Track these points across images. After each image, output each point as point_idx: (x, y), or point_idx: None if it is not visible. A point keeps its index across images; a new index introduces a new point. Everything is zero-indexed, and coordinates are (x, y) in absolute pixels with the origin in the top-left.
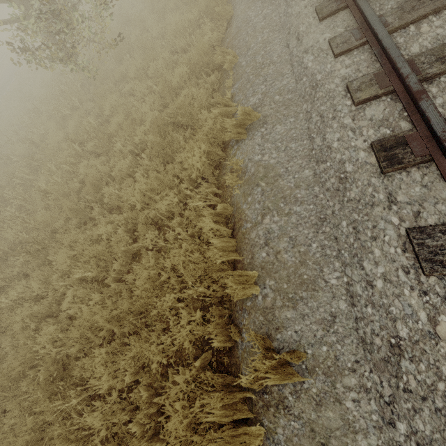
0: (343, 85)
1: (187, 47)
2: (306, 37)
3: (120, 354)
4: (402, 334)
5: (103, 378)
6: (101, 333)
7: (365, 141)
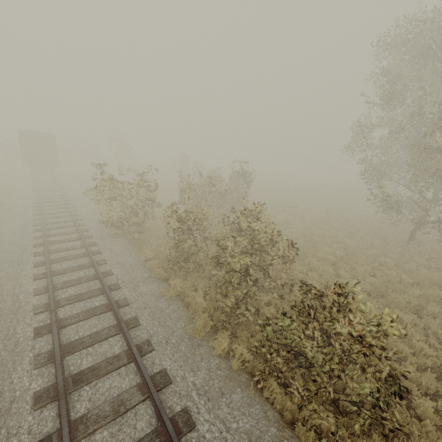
0: (32, 307)
1: None
2: (24, 286)
3: None
4: (17, 394)
5: None
6: None
7: (32, 328)
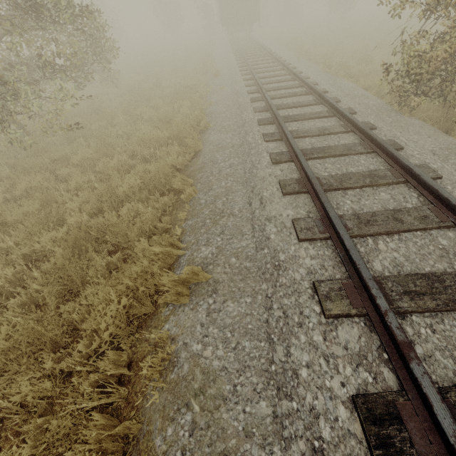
0: (309, 280)
1: (150, 157)
2: (269, 205)
3: None
4: None
5: None
6: None
7: (343, 385)
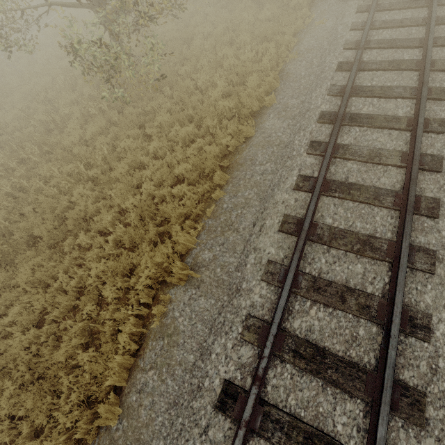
0: (248, 310)
1: (212, 128)
2: (263, 236)
3: (27, 386)
4: None
5: (2, 411)
6: (17, 374)
7: (225, 372)
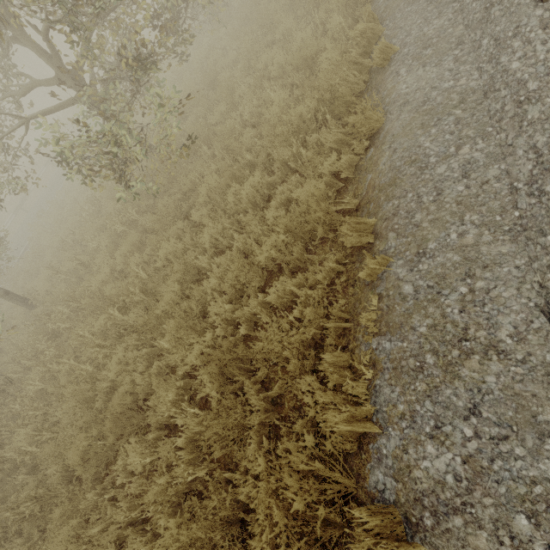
0: None
1: (292, 160)
2: None
3: None
4: None
5: None
6: None
7: None
